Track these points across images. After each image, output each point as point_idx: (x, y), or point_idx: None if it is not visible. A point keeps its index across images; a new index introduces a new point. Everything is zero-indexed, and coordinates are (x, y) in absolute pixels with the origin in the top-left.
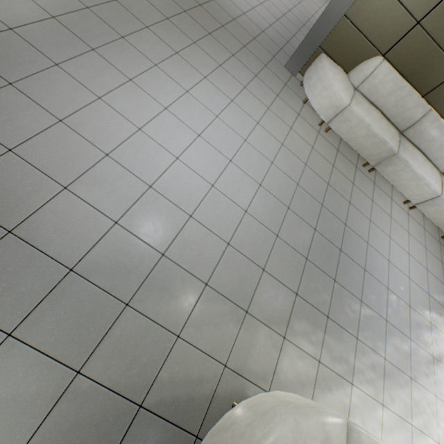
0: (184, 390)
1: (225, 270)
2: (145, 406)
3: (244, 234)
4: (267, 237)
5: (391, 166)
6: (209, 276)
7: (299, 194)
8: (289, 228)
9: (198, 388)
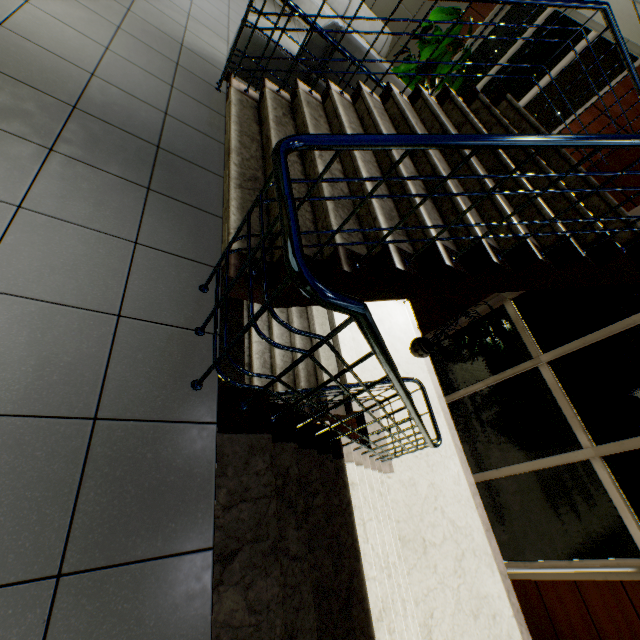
0: (207, 54)
1: (199, 15)
2: (185, 47)
3: (202, 4)
4: (221, 15)
5: (302, 7)
6: (189, 12)
7: (234, 4)
8: (237, 19)
9: (216, 58)
